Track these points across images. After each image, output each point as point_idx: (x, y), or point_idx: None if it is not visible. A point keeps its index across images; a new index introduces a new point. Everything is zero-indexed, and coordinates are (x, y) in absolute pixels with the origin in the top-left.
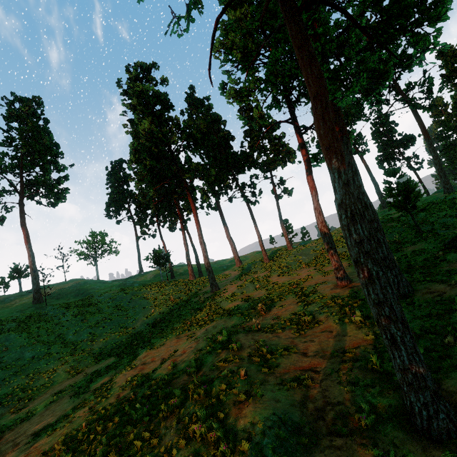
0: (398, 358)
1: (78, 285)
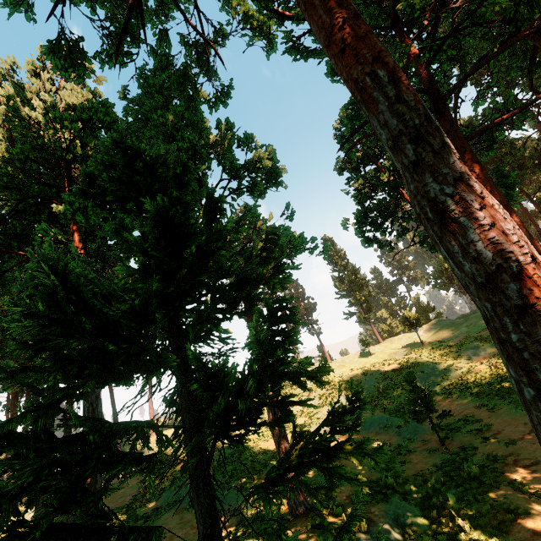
0: None
1: None
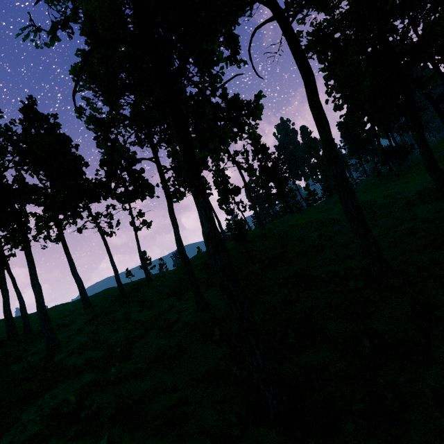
0: (255, 361)
1: None
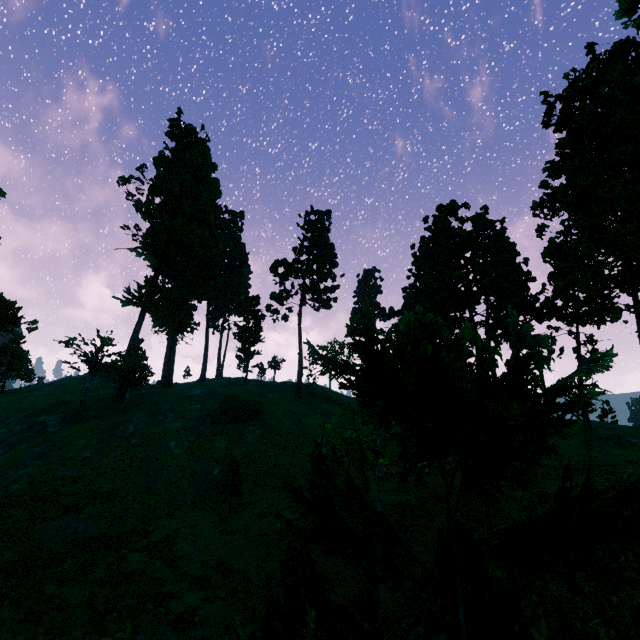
0: None
1: (324, 392)
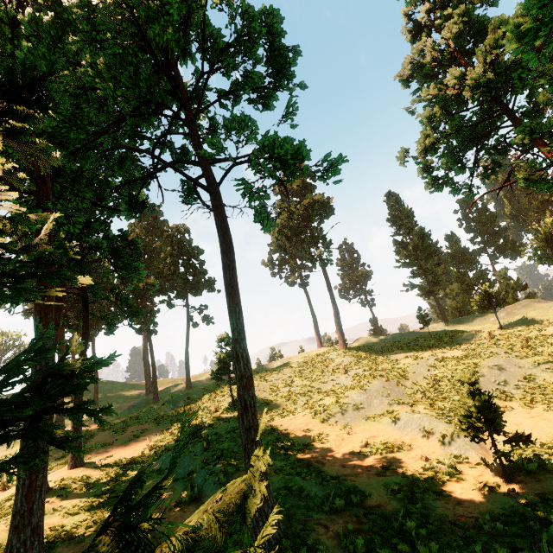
0: None
1: None
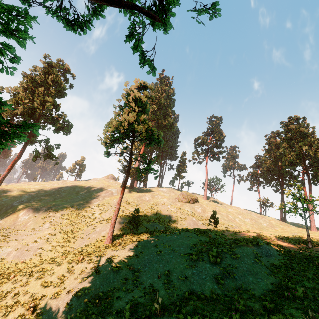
0: None
1: (215, 199)
